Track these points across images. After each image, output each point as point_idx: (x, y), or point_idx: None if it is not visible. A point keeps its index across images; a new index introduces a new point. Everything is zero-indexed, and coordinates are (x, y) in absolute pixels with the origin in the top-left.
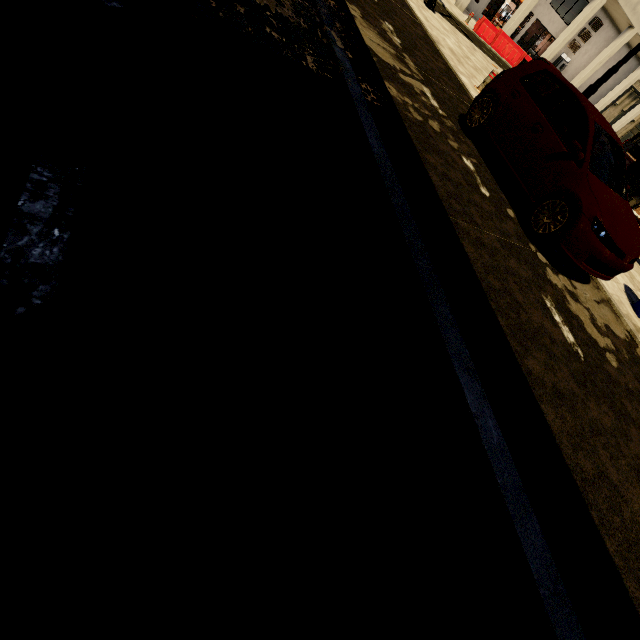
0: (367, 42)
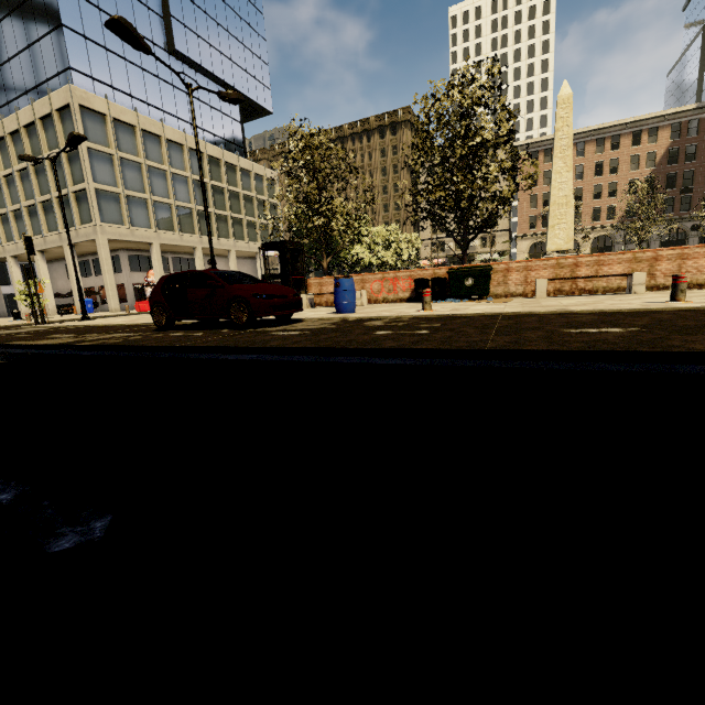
0: (43, 344)
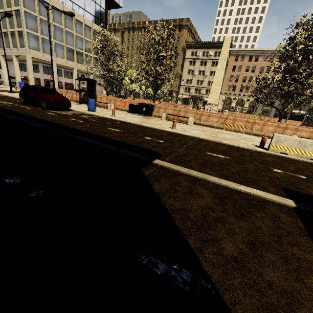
0: None
